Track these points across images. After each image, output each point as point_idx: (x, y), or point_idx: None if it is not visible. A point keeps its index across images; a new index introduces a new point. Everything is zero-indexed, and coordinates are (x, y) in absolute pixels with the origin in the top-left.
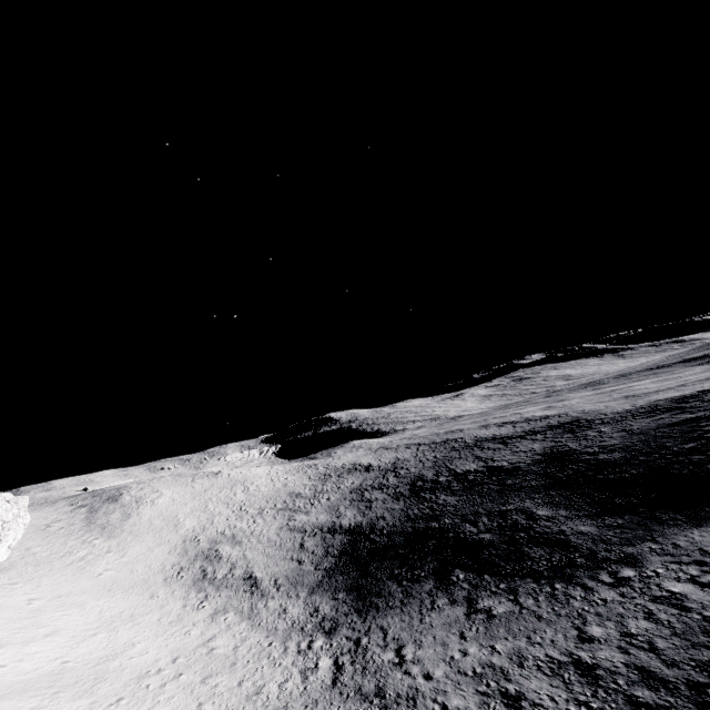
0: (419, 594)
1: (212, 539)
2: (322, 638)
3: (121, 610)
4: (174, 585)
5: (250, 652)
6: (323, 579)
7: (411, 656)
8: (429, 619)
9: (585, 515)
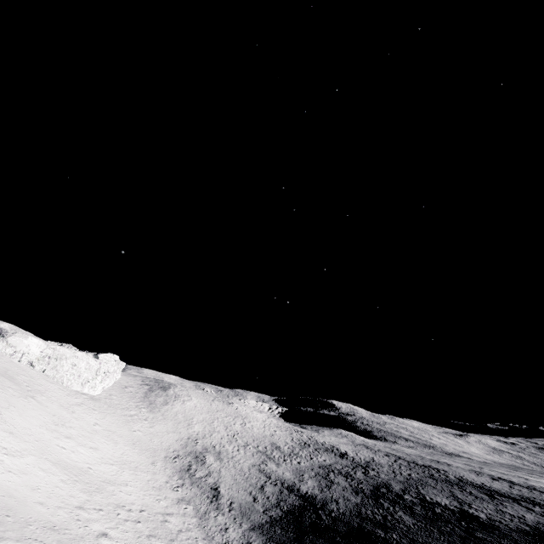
0: None
1: (205, 446)
2: None
3: (133, 460)
4: (169, 464)
5: (187, 540)
6: (265, 523)
7: None
8: None
9: None
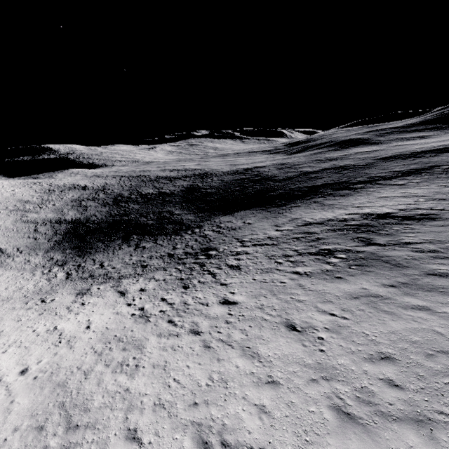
0: (114, 245)
1: None
2: (57, 268)
3: None
4: None
5: (8, 278)
6: (55, 246)
7: (107, 264)
8: (117, 253)
9: (192, 213)
